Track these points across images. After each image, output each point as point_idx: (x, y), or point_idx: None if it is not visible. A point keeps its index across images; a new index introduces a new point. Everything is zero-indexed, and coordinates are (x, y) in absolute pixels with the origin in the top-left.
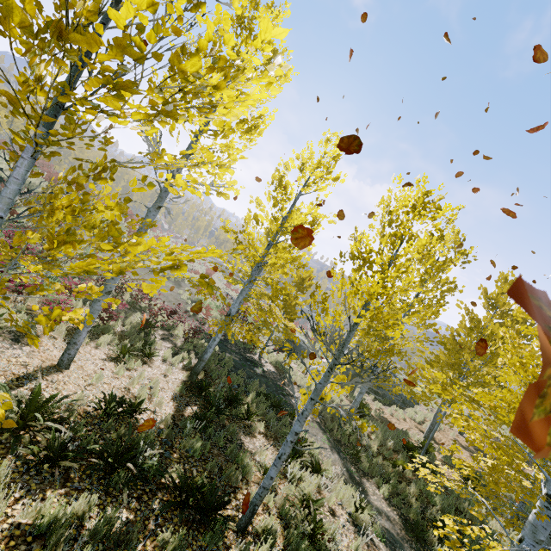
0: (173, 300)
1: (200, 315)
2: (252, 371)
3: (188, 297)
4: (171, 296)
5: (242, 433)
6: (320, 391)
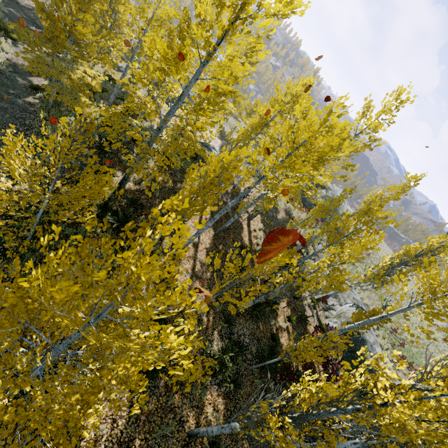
0: None
1: None
2: None
3: None
4: None
5: None
6: None
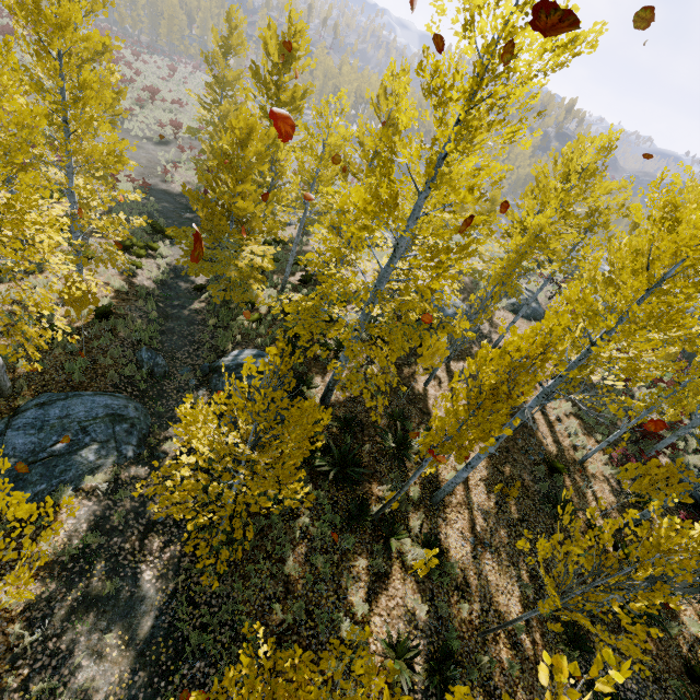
0: (145, 162)
1: (168, 175)
2: (178, 215)
3: (168, 158)
4: (144, 159)
5: (96, 237)
6: (9, 182)
